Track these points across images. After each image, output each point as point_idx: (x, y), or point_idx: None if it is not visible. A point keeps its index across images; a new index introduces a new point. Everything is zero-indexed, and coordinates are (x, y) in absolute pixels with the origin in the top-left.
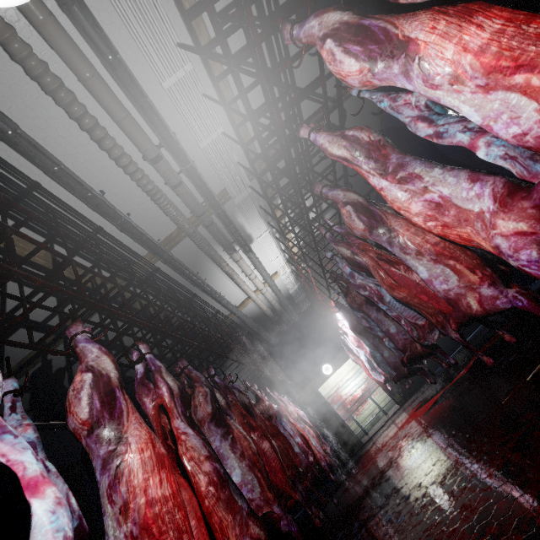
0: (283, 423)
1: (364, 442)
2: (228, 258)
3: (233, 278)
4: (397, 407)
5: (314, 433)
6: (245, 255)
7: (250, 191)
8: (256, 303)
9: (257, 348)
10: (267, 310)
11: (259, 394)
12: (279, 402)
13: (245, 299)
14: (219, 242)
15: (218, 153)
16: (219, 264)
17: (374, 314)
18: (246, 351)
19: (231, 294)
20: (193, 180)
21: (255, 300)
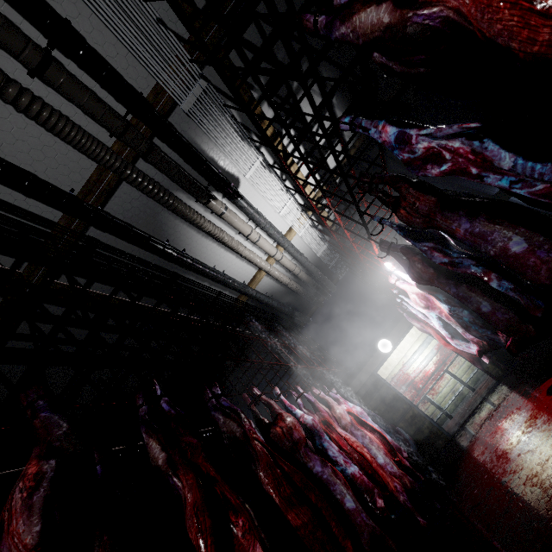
0: (326, 443)
1: (450, 431)
2: (209, 213)
3: (224, 241)
4: (490, 380)
5: (380, 437)
6: (233, 204)
7: (203, 84)
8: (273, 275)
9: (284, 334)
10: (292, 284)
11: (275, 406)
12: (319, 406)
13: (256, 272)
14: (180, 184)
15: (115, 2)
16: (194, 221)
17: (463, 225)
18: (260, 340)
19: (233, 268)
20: (76, 57)
21: (269, 272)
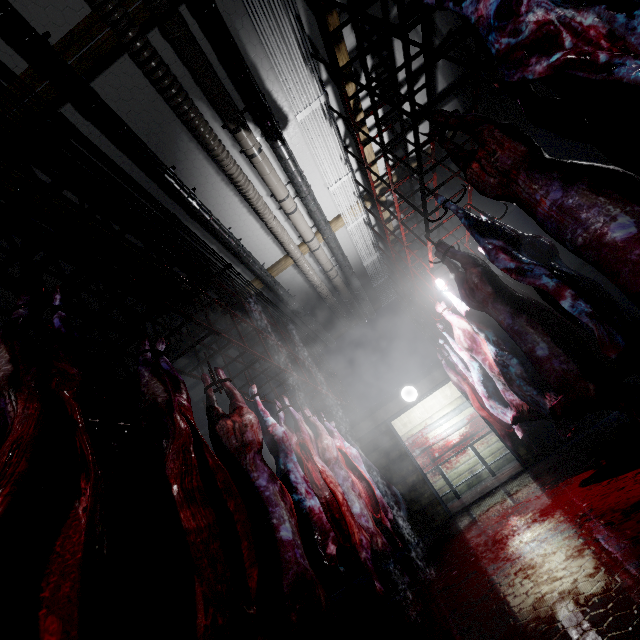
0: (291, 464)
1: (452, 510)
2: (237, 152)
3: (248, 196)
4: (516, 467)
5: (367, 487)
6: (272, 149)
7: None
8: (301, 267)
9: (294, 341)
10: (322, 288)
11: (239, 397)
12: (302, 426)
13: (283, 257)
14: (204, 88)
15: None
16: (212, 151)
17: (553, 193)
18: (257, 329)
19: (254, 241)
20: None
21: (298, 261)
